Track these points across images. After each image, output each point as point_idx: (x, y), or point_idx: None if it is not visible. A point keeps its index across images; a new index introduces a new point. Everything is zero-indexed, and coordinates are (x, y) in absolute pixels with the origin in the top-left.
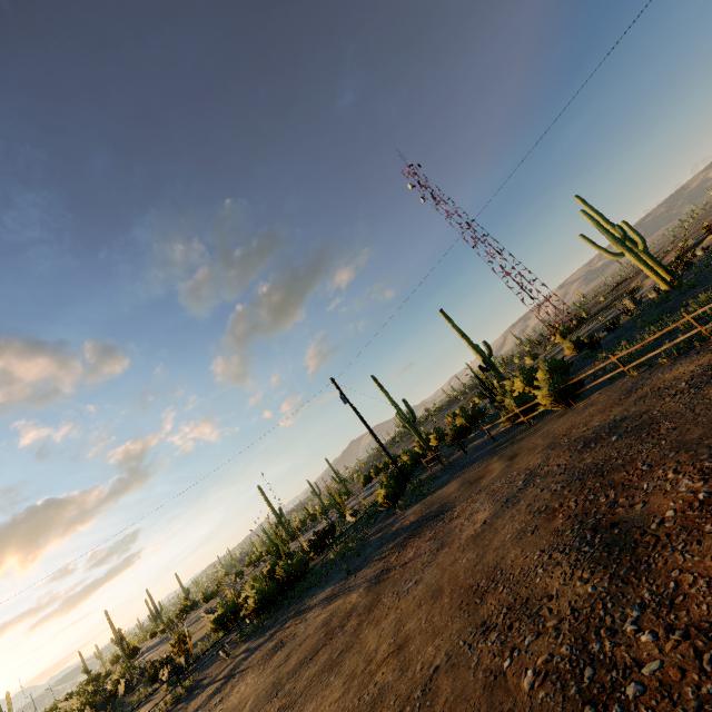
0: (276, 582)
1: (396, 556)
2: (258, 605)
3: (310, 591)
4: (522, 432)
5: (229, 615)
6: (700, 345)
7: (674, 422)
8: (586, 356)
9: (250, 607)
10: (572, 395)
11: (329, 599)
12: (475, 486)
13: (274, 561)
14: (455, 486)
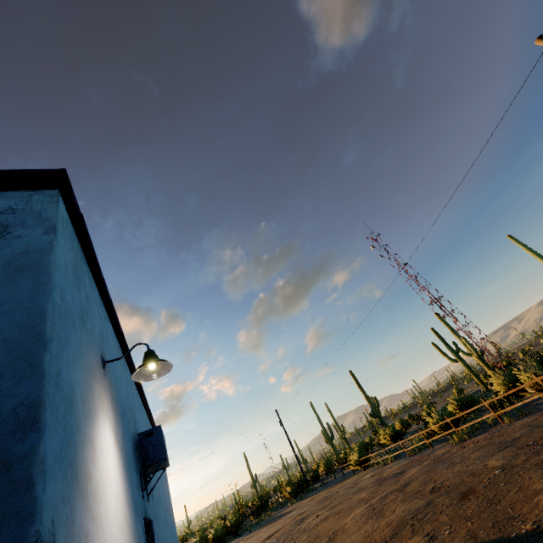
0: (225, 528)
1: (263, 528)
2: (214, 538)
3: (236, 537)
4: (350, 476)
5: (202, 542)
6: (385, 464)
7: (324, 502)
8: (416, 430)
9: (210, 538)
10: (363, 465)
11: (237, 542)
12: (307, 503)
13: (235, 515)
14: (309, 499)
